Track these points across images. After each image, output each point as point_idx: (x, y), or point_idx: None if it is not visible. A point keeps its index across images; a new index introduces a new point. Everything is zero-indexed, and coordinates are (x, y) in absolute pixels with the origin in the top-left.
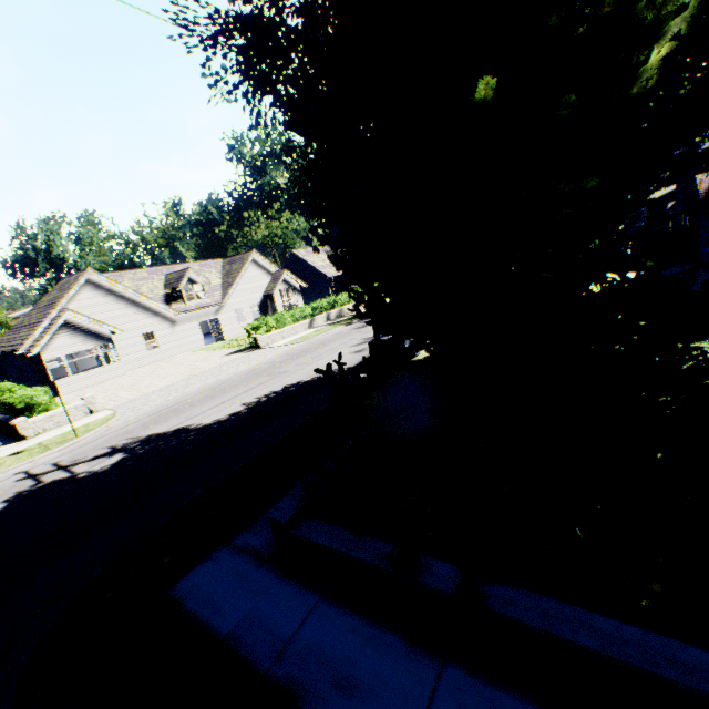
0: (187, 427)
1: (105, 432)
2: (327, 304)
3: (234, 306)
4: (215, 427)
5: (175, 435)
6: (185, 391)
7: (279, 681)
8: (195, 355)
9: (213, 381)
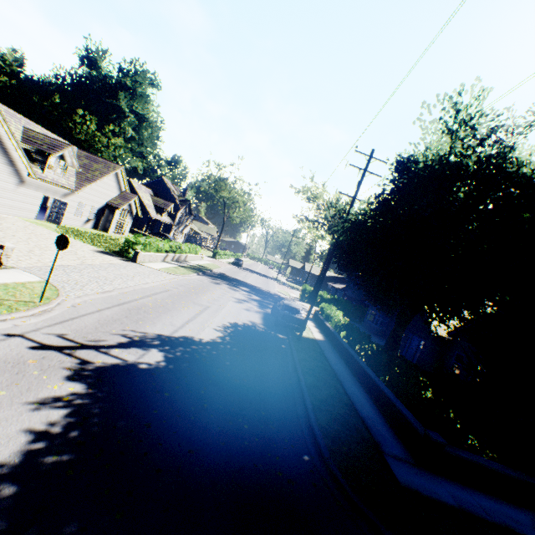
0: (192, 337)
1: (78, 309)
2: (174, 246)
3: (81, 198)
4: (223, 347)
5: (193, 344)
6: (116, 286)
7: (501, 524)
8: (40, 228)
9: (136, 286)
